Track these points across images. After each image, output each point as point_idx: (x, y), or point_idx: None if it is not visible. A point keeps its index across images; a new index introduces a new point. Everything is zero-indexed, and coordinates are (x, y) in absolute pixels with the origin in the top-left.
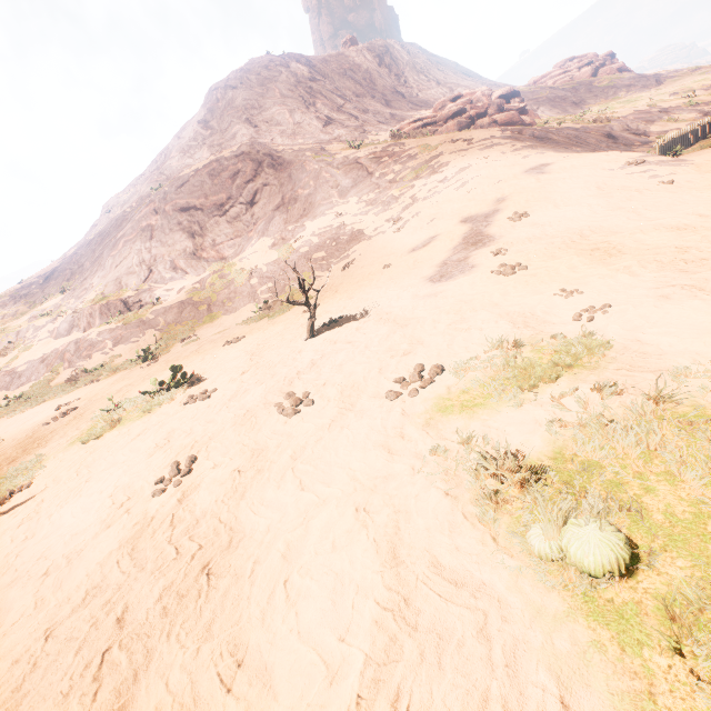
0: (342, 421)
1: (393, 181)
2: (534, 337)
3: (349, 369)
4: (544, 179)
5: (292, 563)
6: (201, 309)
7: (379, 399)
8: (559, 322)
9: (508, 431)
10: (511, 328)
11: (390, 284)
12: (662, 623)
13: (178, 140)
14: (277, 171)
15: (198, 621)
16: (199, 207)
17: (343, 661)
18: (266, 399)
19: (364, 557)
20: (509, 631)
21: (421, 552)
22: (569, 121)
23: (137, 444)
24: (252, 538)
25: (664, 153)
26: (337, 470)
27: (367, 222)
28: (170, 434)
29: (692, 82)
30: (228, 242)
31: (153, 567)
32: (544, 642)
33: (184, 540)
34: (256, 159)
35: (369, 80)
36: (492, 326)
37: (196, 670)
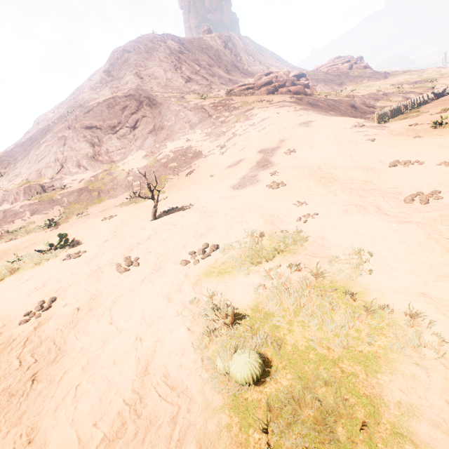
0: (150, 278)
1: (223, 122)
2: (273, 230)
3: (167, 243)
4: (308, 130)
5: (87, 373)
6: (93, 194)
7: (176, 264)
8: (289, 222)
9: (236, 290)
10: (263, 223)
11: (210, 188)
12: (265, 413)
13: (89, 81)
14: (152, 108)
15: (15, 412)
16: (99, 127)
17: (91, 438)
18: (113, 260)
19: (128, 369)
20: (188, 418)
21: (161, 367)
22: (332, 95)
23: (23, 287)
24: (69, 355)
25: (380, 120)
26: (135, 311)
27: (205, 146)
28: (46, 281)
29: (403, 79)
30: (117, 151)
31: (2, 374)
32: (202, 425)
33: (28, 356)
34: (138, 99)
35: (217, 56)
36: (254, 221)
37: (1, 446)
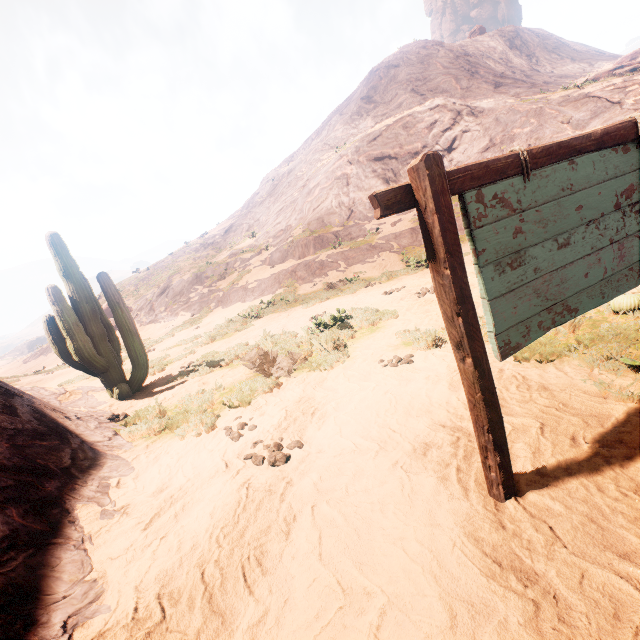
0: None
1: None
2: None
3: None
4: None
5: None
6: None
7: None
8: None
9: None
10: None
11: None
12: None
13: (340, 116)
14: (477, 118)
15: None
16: (393, 156)
17: None
18: None
19: None
20: None
21: None
22: None
23: None
24: None
25: None
26: None
27: None
28: None
29: None
30: None
31: None
32: None
33: None
34: (453, 109)
35: (505, 59)
36: None
37: None
